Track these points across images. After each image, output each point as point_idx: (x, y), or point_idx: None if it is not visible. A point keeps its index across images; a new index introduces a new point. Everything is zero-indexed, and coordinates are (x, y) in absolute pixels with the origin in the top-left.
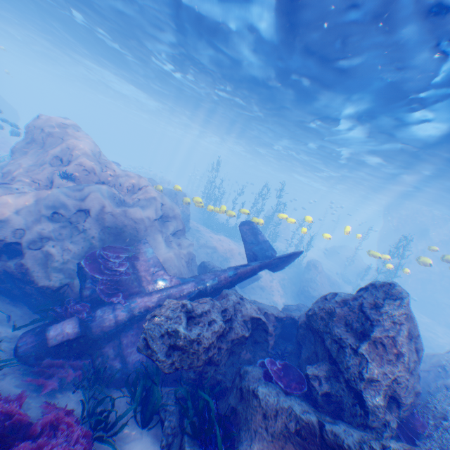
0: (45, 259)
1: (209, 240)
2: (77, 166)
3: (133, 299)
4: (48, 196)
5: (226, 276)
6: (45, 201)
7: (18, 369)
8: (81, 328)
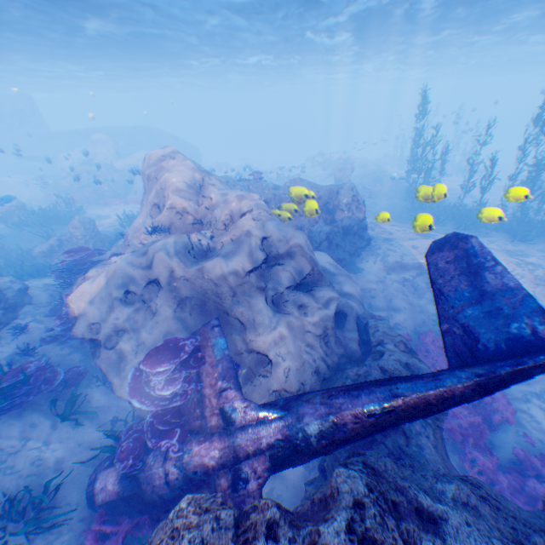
0: (117, 360)
1: (409, 254)
2: (169, 211)
3: (189, 444)
4: (116, 273)
5: (363, 418)
6: (114, 280)
7: (81, 520)
8: (125, 485)
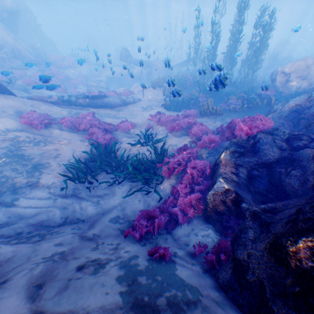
0: None
1: None
2: None
3: None
4: None
5: None
6: None
7: None
8: None
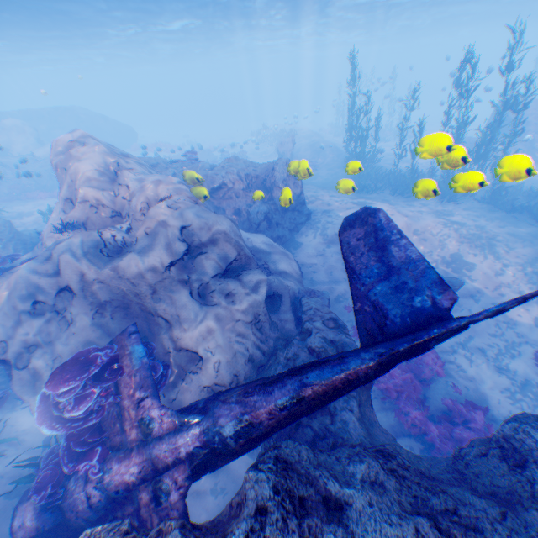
0: (32, 380)
1: None
2: (82, 205)
3: (109, 463)
4: (18, 284)
5: (276, 413)
6: (18, 292)
7: None
8: (45, 518)
